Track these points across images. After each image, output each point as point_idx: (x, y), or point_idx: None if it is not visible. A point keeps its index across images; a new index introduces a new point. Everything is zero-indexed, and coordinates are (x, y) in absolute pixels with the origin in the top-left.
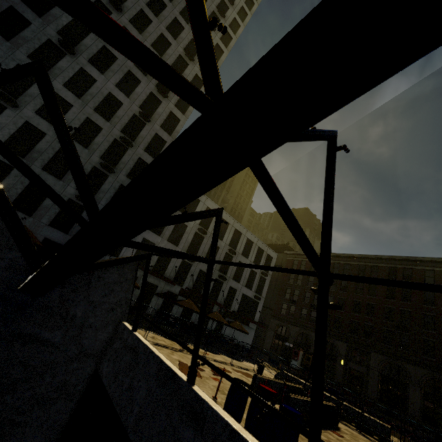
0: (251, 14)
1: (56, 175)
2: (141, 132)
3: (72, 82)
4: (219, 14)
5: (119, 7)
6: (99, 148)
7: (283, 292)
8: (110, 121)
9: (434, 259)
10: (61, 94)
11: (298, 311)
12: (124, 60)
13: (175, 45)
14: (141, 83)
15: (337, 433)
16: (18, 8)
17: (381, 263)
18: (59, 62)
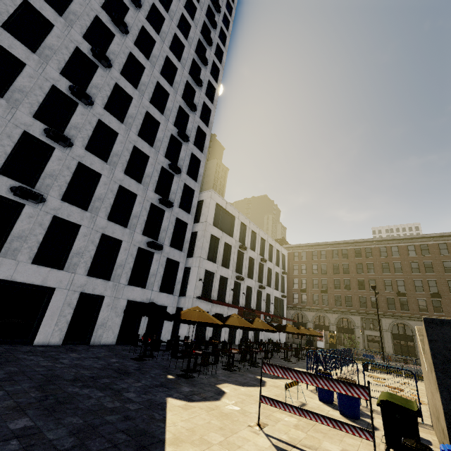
0: (234, 8)
1: (119, 222)
2: (180, 153)
3: (109, 102)
4: (213, 8)
5: (140, 3)
6: (151, 180)
7: (291, 283)
8: (154, 146)
9: (413, 236)
10: (104, 120)
11: (310, 298)
12: (151, 69)
13: (187, 47)
14: (170, 96)
15: None
16: (34, 3)
17: (373, 245)
18: (93, 78)
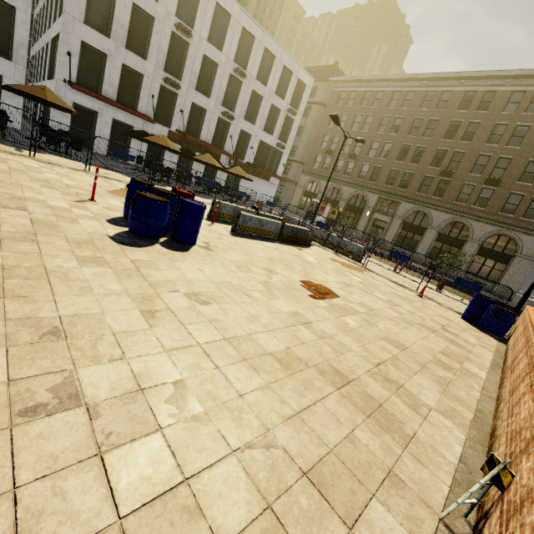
0: None
1: None
2: None
3: None
4: None
5: None
6: None
7: (319, 141)
8: None
9: None
10: None
11: (333, 164)
12: None
13: None
14: None
15: (299, 248)
16: None
17: (458, 86)
18: None
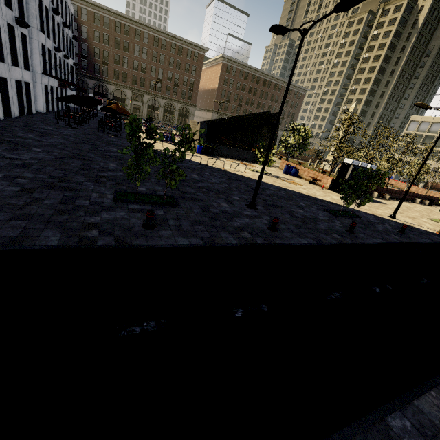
0: None
1: None
2: None
3: None
4: None
5: None
6: None
7: None
8: None
9: (178, 37)
10: None
11: (91, 67)
12: None
13: None
14: None
15: None
16: None
17: (150, 31)
18: None
